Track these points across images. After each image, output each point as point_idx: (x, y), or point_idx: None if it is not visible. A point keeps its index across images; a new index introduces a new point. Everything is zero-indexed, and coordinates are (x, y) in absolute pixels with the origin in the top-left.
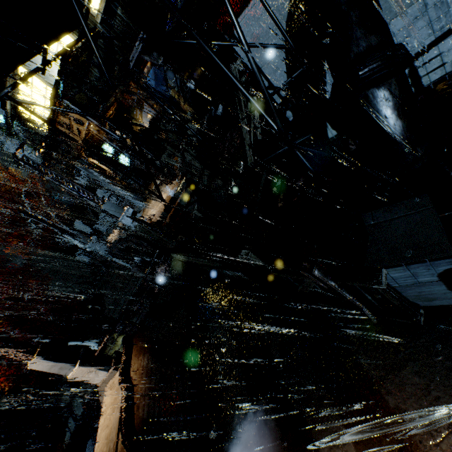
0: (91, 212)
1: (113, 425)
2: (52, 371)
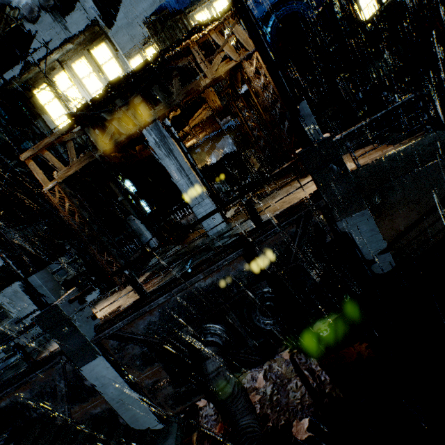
0: None
1: None
2: None
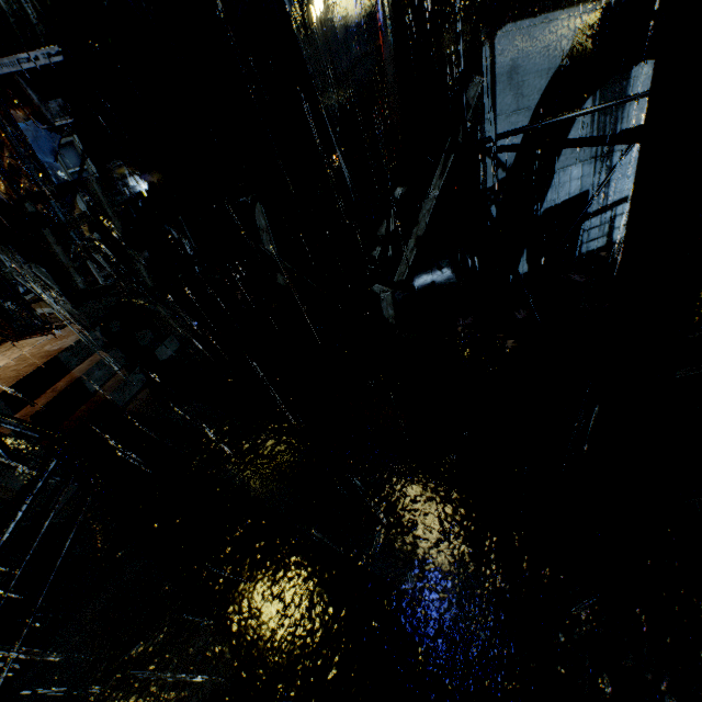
0: None
1: None
2: None
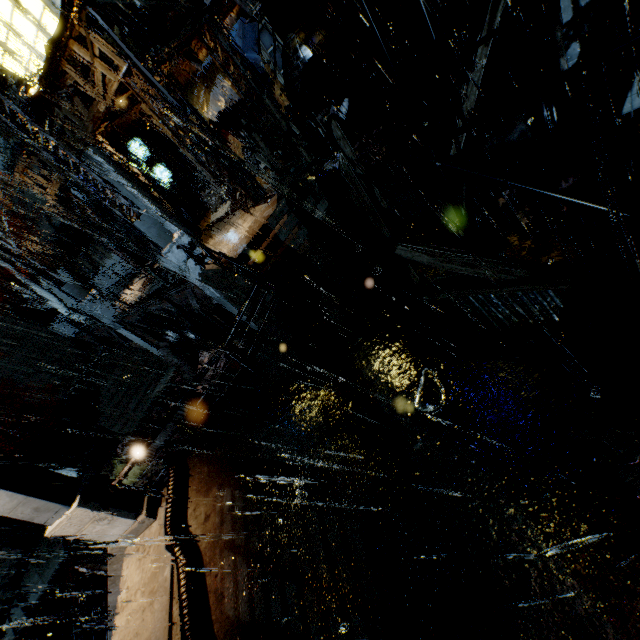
0: (86, 260)
1: (153, 633)
2: (17, 516)
